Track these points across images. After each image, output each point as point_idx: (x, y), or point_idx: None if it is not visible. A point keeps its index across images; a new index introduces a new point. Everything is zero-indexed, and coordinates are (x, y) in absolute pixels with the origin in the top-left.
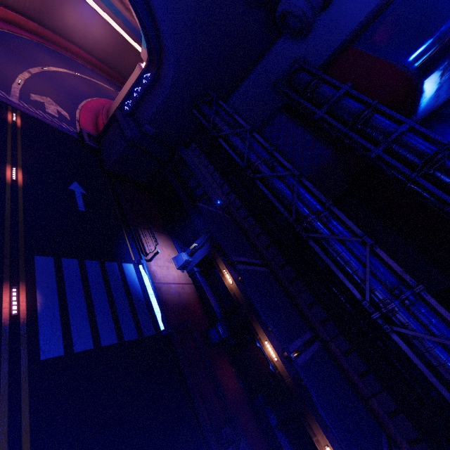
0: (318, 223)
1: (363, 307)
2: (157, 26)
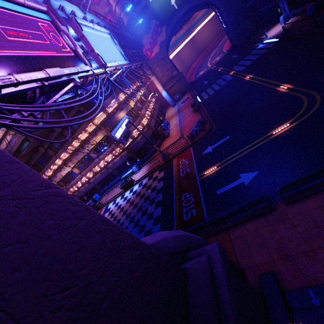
0: None
1: None
2: (201, 3)
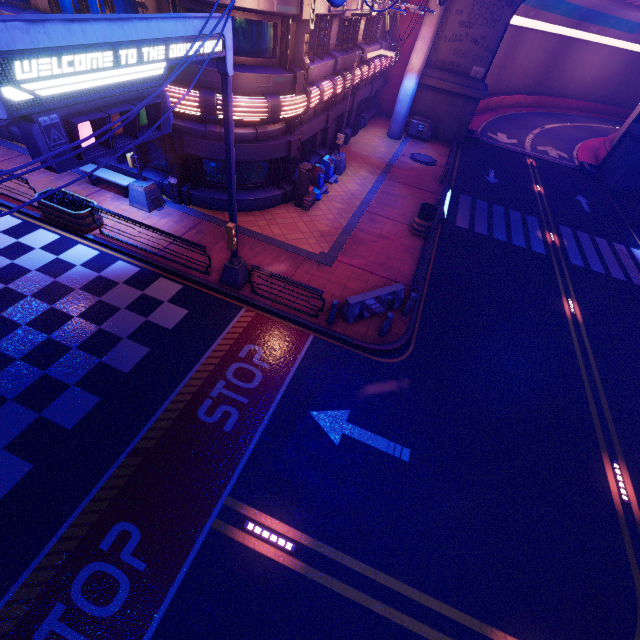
0: None
1: None
2: None
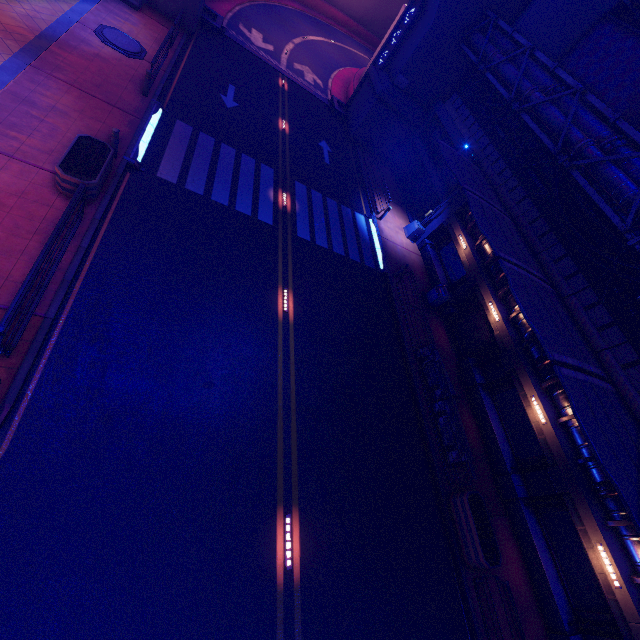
0: (593, 147)
1: (631, 253)
2: None
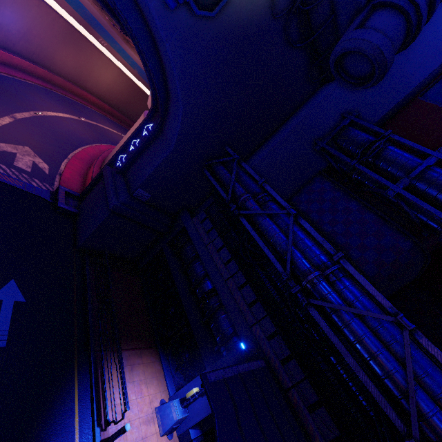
0: None
1: None
2: (164, 67)
